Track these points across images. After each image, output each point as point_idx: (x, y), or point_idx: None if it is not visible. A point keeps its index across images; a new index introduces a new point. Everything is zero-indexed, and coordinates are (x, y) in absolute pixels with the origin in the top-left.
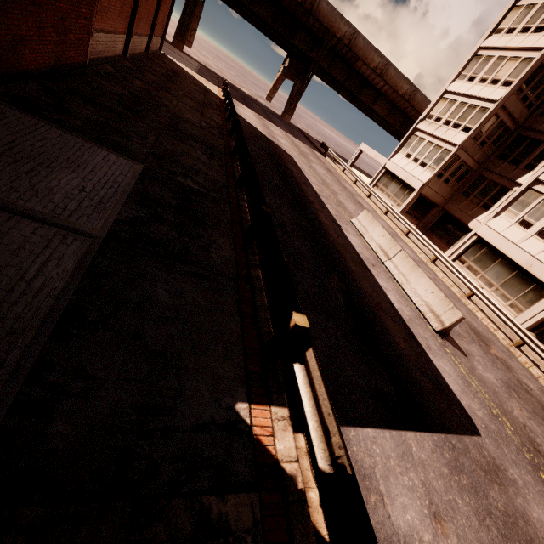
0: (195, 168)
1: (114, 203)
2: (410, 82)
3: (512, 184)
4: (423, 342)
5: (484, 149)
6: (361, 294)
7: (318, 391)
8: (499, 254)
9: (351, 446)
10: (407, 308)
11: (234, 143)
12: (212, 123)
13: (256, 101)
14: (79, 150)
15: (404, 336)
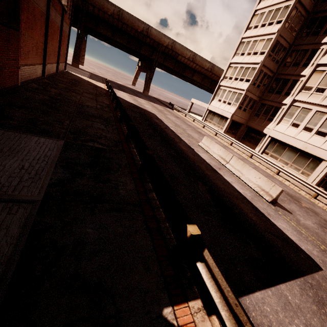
0: (98, 134)
1: (46, 172)
2: (209, 61)
3: (280, 104)
4: (264, 211)
5: (259, 89)
6: (219, 190)
7: (221, 285)
8: (286, 145)
9: (250, 313)
10: (248, 191)
11: (119, 113)
12: (104, 105)
13: (126, 87)
14: (17, 140)
15: (252, 211)
